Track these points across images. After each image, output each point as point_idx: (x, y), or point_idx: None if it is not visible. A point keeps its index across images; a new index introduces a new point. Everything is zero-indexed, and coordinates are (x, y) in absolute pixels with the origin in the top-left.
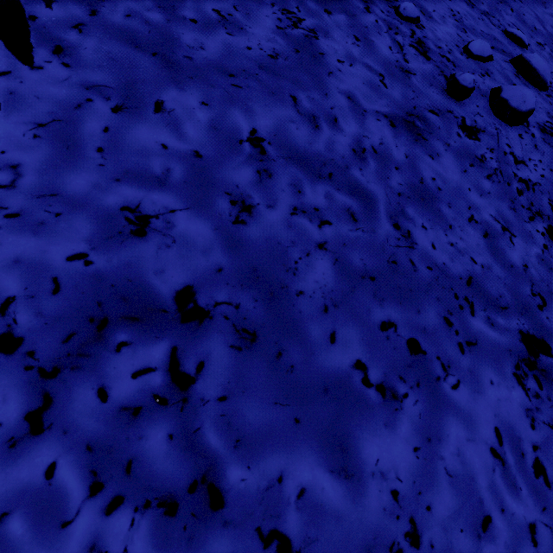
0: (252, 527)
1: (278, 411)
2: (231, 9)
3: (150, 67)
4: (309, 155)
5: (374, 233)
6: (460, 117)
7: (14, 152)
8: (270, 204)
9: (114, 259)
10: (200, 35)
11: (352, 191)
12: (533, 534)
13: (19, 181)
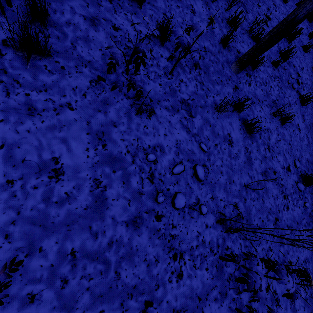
0: None
1: None
2: (72, 189)
3: (38, 232)
4: (91, 252)
5: (107, 278)
6: (157, 211)
7: None
8: (74, 277)
9: (24, 312)
10: (58, 209)
11: (104, 262)
12: None
13: None
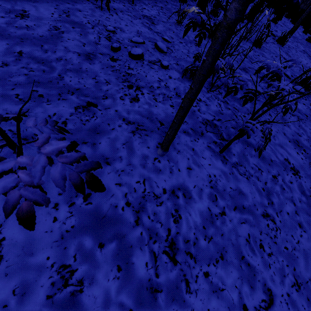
0: None
1: None
2: (32, 25)
3: None
4: (38, 57)
5: (49, 75)
6: (112, 56)
7: None
8: (15, 65)
9: None
10: (16, 30)
11: (49, 67)
12: None
13: None
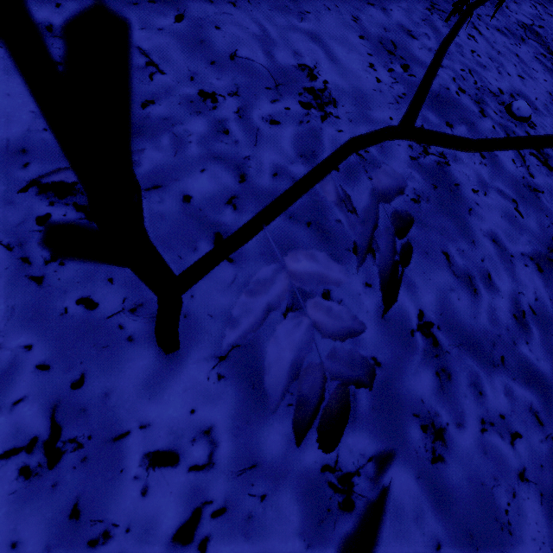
0: None
1: None
2: None
3: (308, 244)
4: (477, 334)
5: None
6: None
7: (203, 408)
8: (458, 421)
9: None
10: (345, 187)
11: (527, 377)
12: None
13: (216, 454)
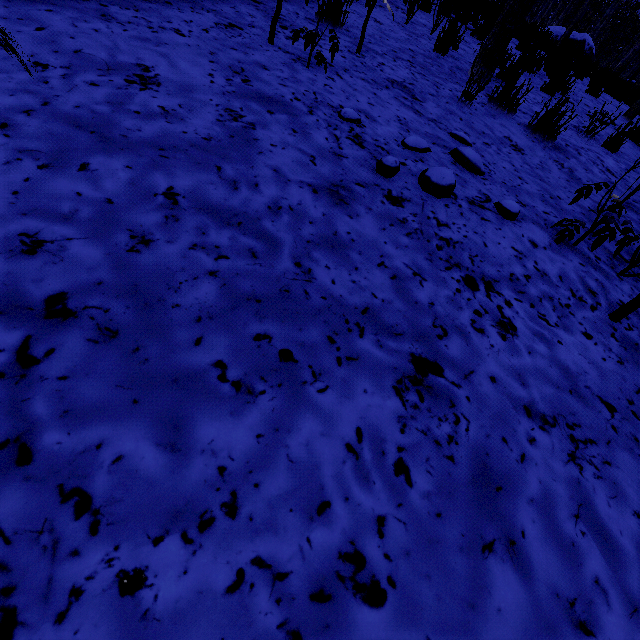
0: (55, 484)
1: (118, 393)
2: (176, 107)
3: (85, 141)
4: (222, 208)
5: (272, 268)
6: (387, 190)
7: None
8: (170, 240)
9: None
10: (140, 122)
11: (260, 236)
12: (381, 526)
13: None
